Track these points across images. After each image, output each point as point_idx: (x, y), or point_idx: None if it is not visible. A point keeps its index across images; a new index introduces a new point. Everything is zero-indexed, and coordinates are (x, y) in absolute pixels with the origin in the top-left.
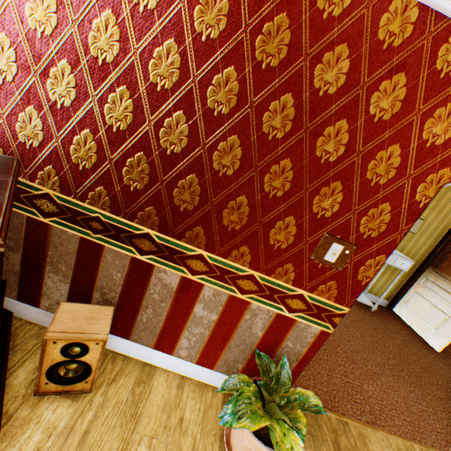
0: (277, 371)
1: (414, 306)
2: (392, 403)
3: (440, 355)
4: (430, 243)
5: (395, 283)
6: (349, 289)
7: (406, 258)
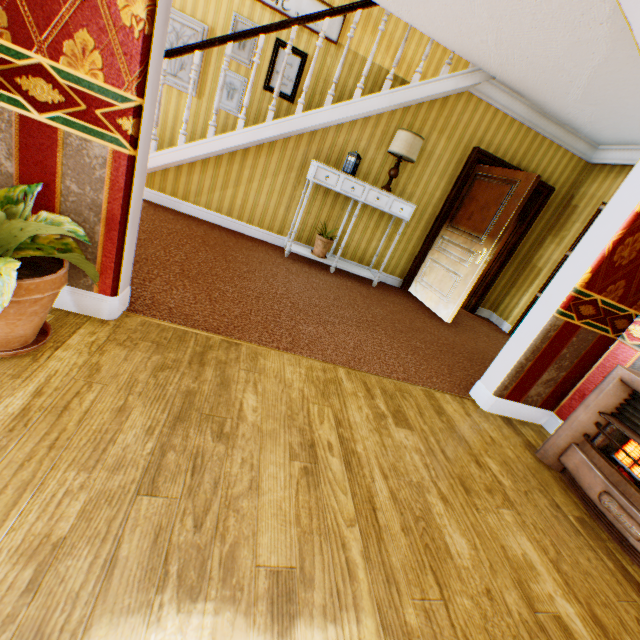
0: (14, 199)
1: (429, 277)
2: (335, 342)
3: (449, 325)
4: (445, 187)
5: (408, 252)
6: (120, 52)
7: (405, 201)
